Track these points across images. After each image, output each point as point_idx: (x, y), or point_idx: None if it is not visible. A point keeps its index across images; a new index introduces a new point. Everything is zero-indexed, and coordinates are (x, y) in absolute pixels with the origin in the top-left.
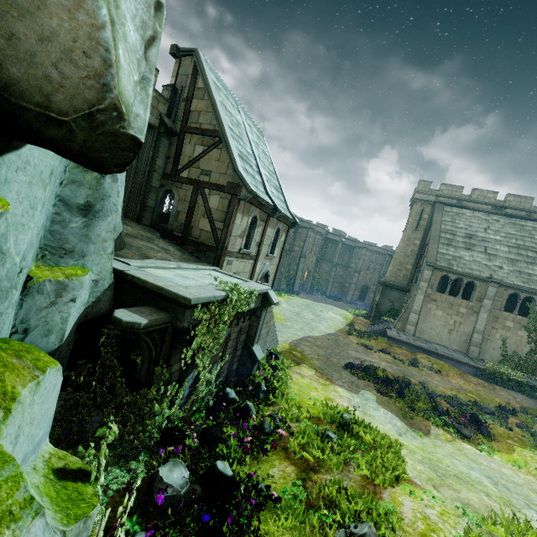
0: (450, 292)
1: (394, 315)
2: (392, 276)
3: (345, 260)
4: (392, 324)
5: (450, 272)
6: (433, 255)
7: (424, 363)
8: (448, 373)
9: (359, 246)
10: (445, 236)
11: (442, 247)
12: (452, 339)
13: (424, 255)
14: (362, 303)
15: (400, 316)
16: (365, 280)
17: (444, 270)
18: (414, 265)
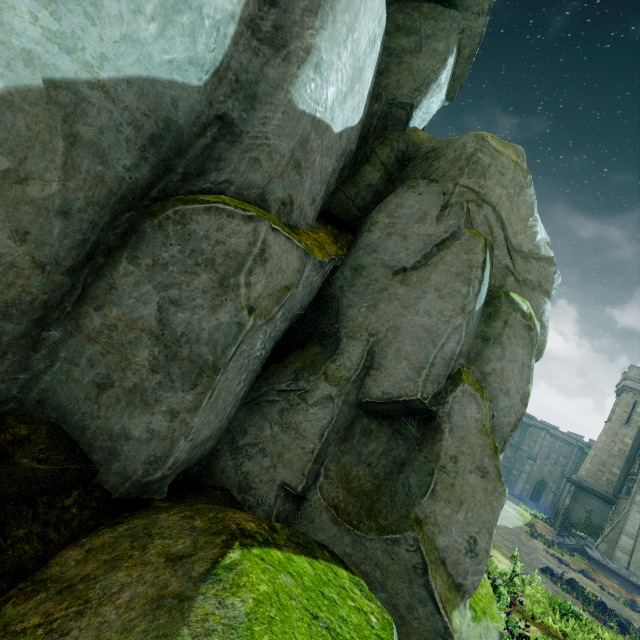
0: None
1: (592, 533)
2: (589, 476)
3: (515, 439)
4: (590, 543)
5: None
6: None
7: None
8: None
9: (536, 425)
10: None
11: None
12: None
13: None
14: (534, 504)
15: (605, 535)
16: (542, 473)
17: None
18: (624, 470)
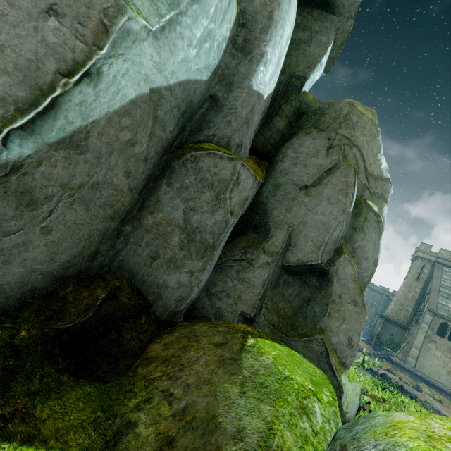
0: (448, 339)
1: (393, 348)
2: (393, 313)
3: None
4: (392, 354)
5: (450, 321)
6: (434, 303)
7: (425, 391)
8: (448, 406)
9: None
10: (444, 290)
11: (442, 299)
12: (450, 380)
13: (425, 302)
14: None
15: (402, 348)
16: None
17: (443, 318)
18: (414, 308)
